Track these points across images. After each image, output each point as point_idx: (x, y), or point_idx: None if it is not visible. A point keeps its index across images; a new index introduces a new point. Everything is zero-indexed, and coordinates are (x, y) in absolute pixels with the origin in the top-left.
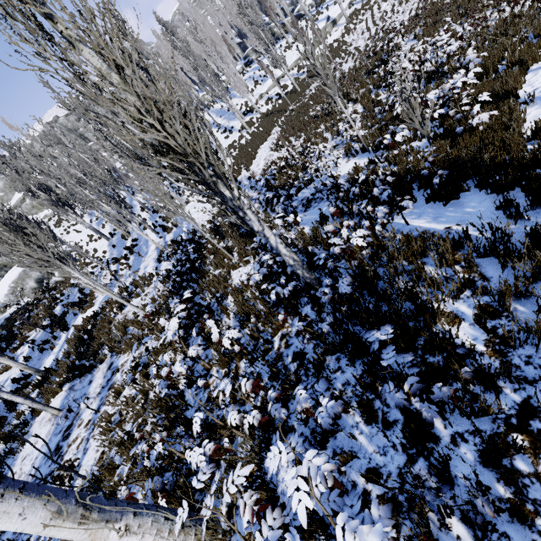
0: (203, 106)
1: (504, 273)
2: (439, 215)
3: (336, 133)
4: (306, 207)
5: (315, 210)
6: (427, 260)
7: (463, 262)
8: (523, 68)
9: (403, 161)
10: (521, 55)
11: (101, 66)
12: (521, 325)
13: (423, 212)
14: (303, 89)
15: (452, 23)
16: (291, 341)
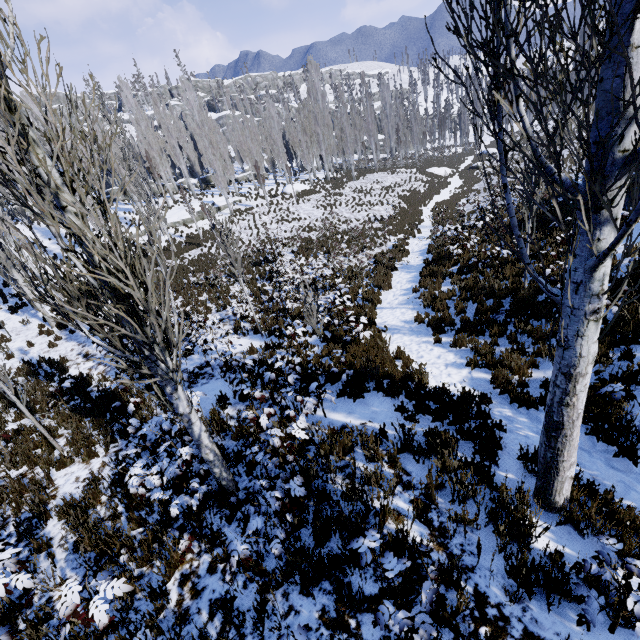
0: (26, 219)
1: (418, 468)
2: (351, 410)
3: (223, 306)
4: (192, 382)
5: (206, 388)
6: (355, 455)
7: (386, 457)
8: (373, 305)
9: (303, 353)
10: (371, 295)
11: (56, 179)
12: (446, 515)
13: (336, 406)
14: (180, 251)
15: (319, 254)
16: (202, 584)
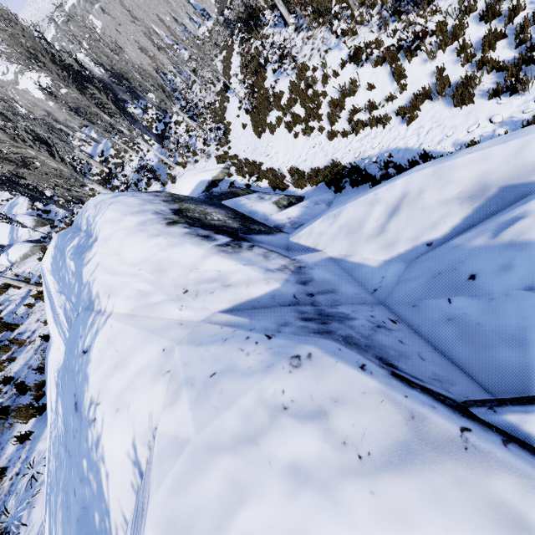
0: None
1: None
2: None
3: None
4: None
5: None
6: None
7: None
8: None
9: None
10: None
11: None
12: None
13: None
14: None
15: None
16: None
